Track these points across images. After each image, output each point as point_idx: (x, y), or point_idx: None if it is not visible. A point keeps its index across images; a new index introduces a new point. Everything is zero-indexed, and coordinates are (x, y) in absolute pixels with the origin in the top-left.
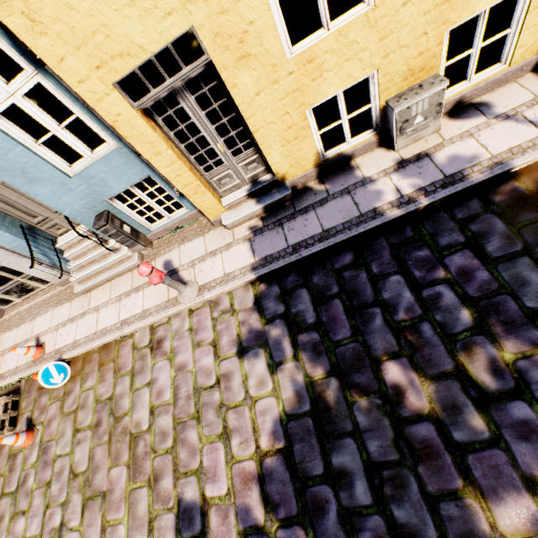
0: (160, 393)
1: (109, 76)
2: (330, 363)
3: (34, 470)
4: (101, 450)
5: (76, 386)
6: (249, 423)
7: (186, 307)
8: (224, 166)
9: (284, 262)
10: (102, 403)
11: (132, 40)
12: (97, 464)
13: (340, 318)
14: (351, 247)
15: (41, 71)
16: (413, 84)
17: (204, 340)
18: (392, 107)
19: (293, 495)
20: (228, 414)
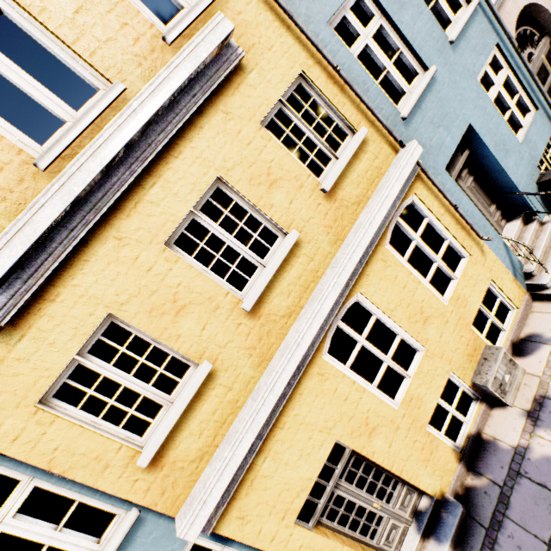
0: None
1: (291, 517)
2: None
3: None
4: None
5: None
6: None
7: None
8: (385, 520)
9: None
10: None
11: (303, 478)
12: None
13: None
14: None
15: (228, 543)
16: (476, 359)
17: None
18: (482, 384)
19: None
20: None
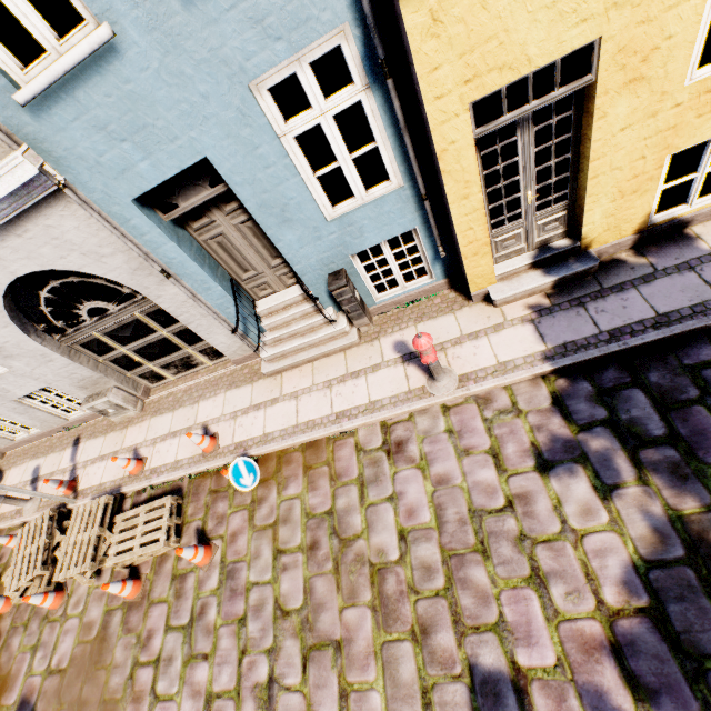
0: (411, 513)
1: (472, 93)
2: (708, 493)
3: (215, 599)
4: (323, 581)
5: (270, 492)
6: (576, 566)
7: (440, 401)
8: (518, 223)
9: (599, 352)
10: (316, 519)
11: (524, 50)
12: (320, 601)
13: (710, 431)
14: (708, 339)
15: (373, 87)
16: None
17: (475, 446)
18: None
19: (683, 679)
20: (536, 550)
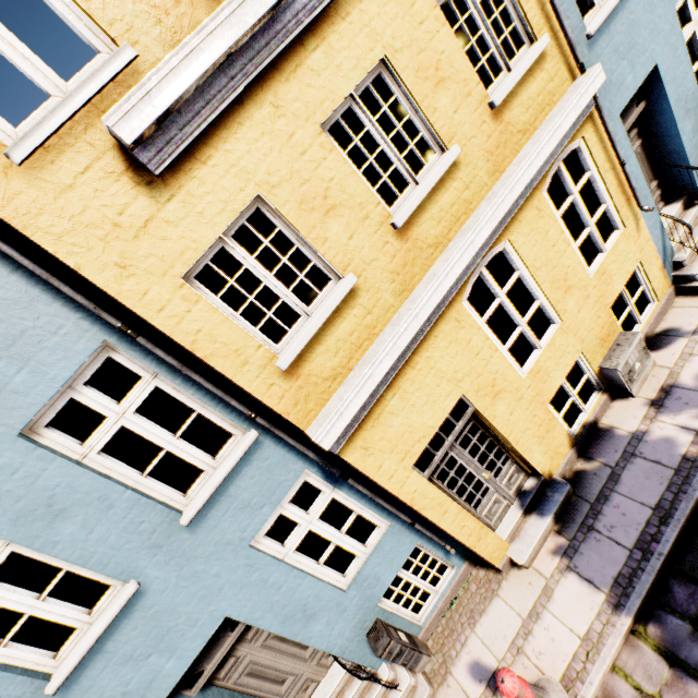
0: None
1: (410, 461)
2: None
3: None
4: None
5: None
6: None
7: None
8: (490, 493)
9: (649, 575)
10: None
11: (425, 425)
12: None
13: None
14: None
15: (338, 486)
16: (608, 346)
17: None
18: (612, 368)
19: None
20: None
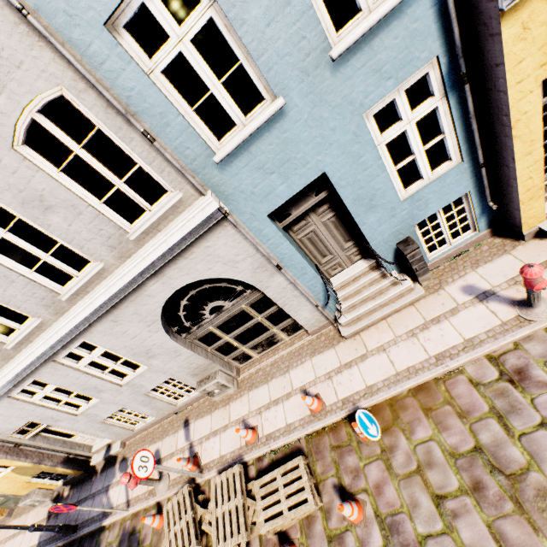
0: None
1: (544, 73)
2: None
3: None
4: (511, 524)
5: (397, 439)
6: None
7: (543, 325)
8: None
9: None
10: (464, 458)
11: None
12: (520, 546)
13: None
14: None
15: (449, 94)
16: None
17: None
18: None
19: None
20: None
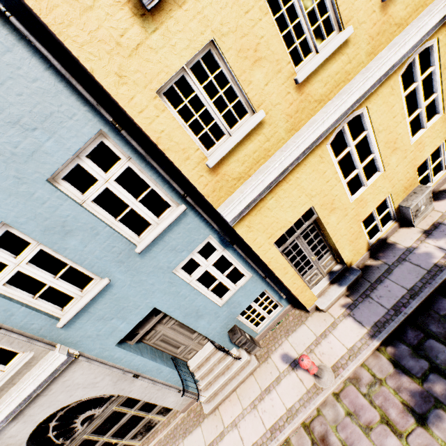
0: None
1: (273, 240)
2: None
3: None
4: None
5: None
6: None
7: (330, 391)
8: (313, 268)
9: (396, 323)
10: None
11: (286, 220)
12: None
13: None
14: (440, 295)
15: (227, 248)
16: (408, 193)
17: (371, 420)
18: (407, 206)
19: None
20: None
